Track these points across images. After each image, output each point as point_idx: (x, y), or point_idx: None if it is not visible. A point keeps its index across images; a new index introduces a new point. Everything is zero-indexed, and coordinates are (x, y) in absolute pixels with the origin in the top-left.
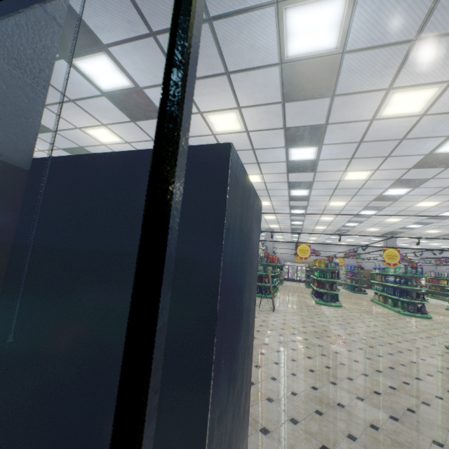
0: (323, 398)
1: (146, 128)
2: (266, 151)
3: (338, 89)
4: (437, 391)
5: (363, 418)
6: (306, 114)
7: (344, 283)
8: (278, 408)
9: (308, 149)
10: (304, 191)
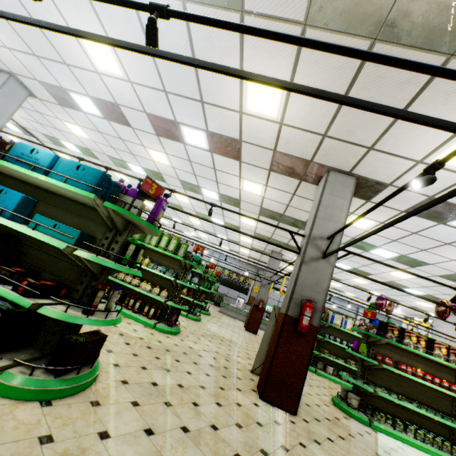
0: None
1: None
2: None
3: None
4: None
5: None
6: None
7: None
8: None
9: None
10: None
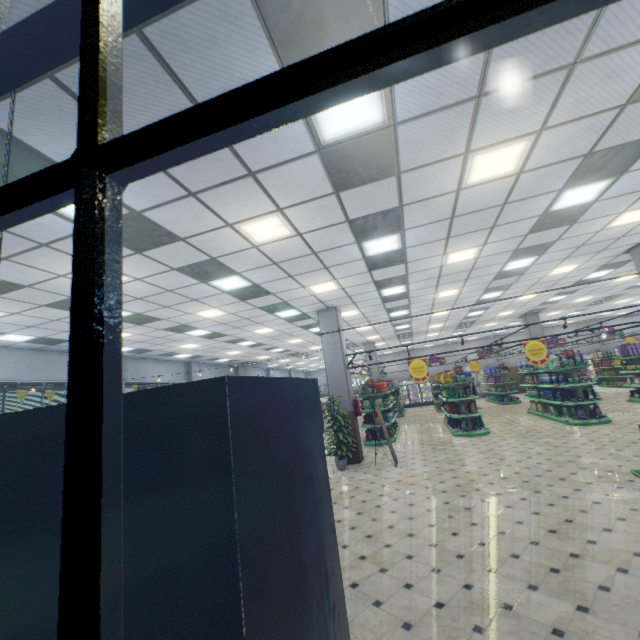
0: (481, 601)
1: (159, 256)
2: (332, 252)
3: (402, 165)
4: (634, 545)
5: (540, 621)
6: (371, 200)
7: (487, 393)
8: (421, 638)
9: (387, 239)
10: (400, 288)
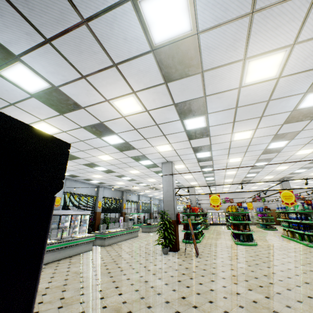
0: None
1: (72, 118)
2: (167, 125)
3: (204, 65)
4: None
5: None
6: (186, 90)
7: (257, 222)
8: None
9: (198, 119)
10: (207, 153)
